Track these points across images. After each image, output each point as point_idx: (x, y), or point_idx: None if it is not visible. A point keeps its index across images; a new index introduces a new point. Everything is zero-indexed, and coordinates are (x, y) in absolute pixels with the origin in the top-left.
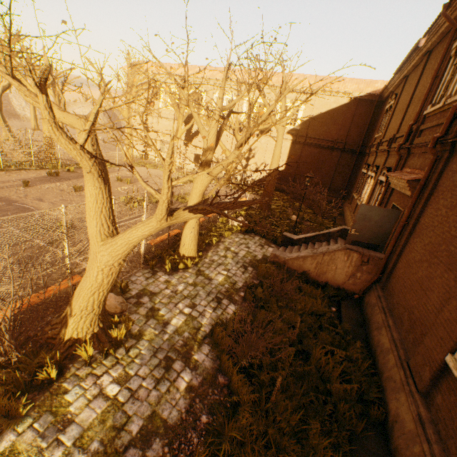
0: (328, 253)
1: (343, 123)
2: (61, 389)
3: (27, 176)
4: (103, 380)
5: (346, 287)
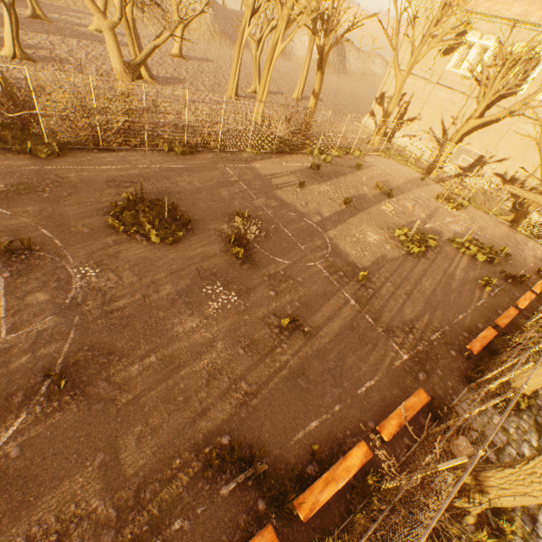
0: None
1: None
2: None
3: (293, 165)
4: None
5: None
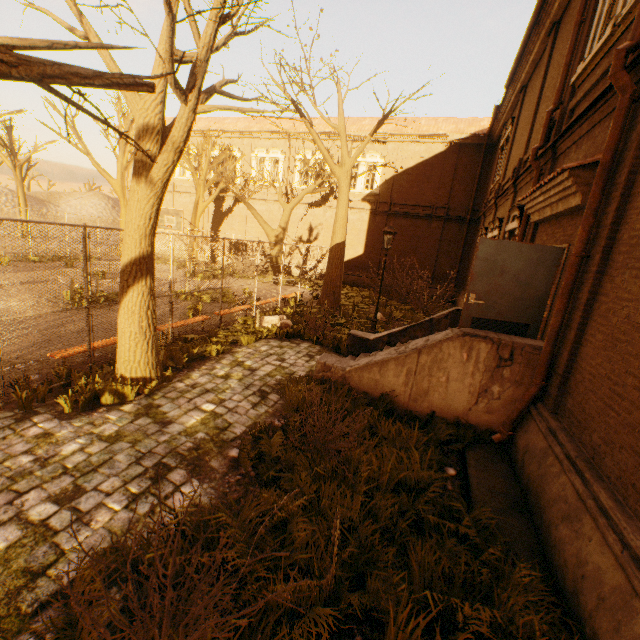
0: (427, 349)
1: (442, 180)
2: None
3: None
4: None
5: (474, 419)
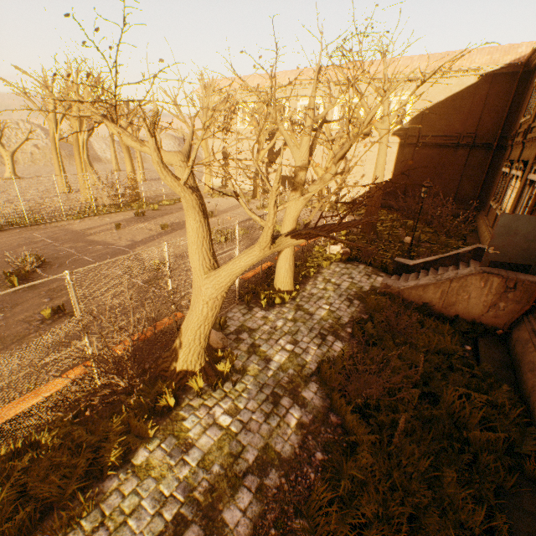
0: (456, 279)
1: (471, 111)
2: (179, 416)
3: (117, 218)
4: (215, 411)
5: (485, 321)
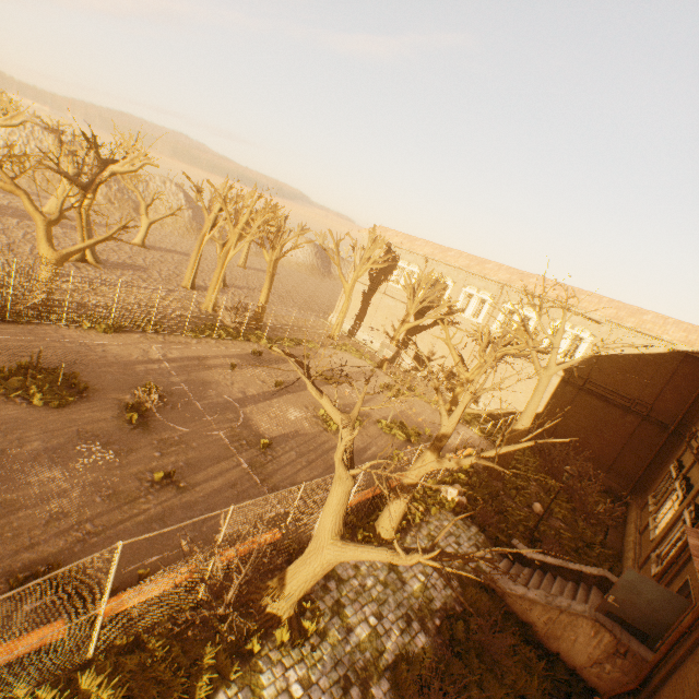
0: (567, 613)
1: (652, 380)
2: (257, 666)
3: (233, 350)
4: (290, 674)
5: (586, 675)
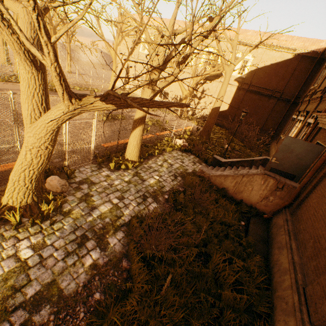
0: (247, 176)
1: (284, 76)
2: None
3: None
4: (22, 244)
5: (258, 207)
